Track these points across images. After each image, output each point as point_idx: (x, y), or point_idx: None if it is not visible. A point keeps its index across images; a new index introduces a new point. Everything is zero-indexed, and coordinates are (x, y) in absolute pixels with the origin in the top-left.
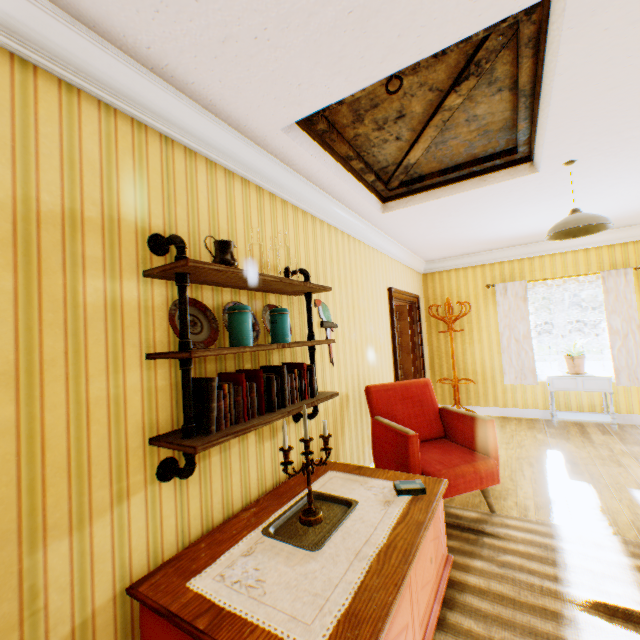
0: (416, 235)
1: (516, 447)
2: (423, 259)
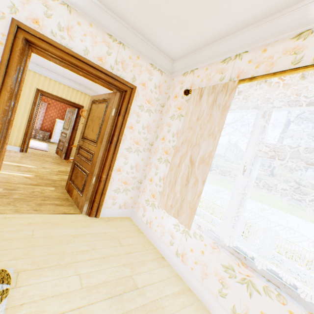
0: (49, 67)
1: (36, 163)
2: (98, 92)
